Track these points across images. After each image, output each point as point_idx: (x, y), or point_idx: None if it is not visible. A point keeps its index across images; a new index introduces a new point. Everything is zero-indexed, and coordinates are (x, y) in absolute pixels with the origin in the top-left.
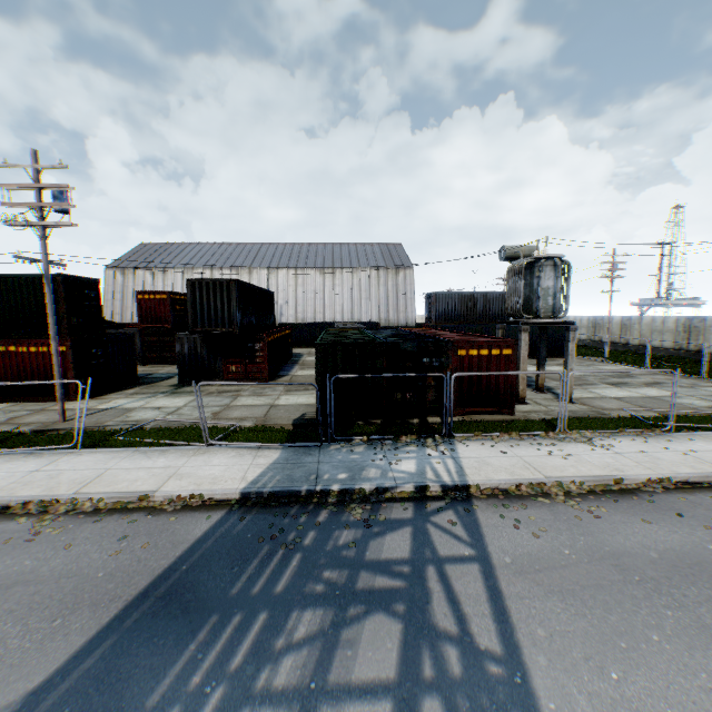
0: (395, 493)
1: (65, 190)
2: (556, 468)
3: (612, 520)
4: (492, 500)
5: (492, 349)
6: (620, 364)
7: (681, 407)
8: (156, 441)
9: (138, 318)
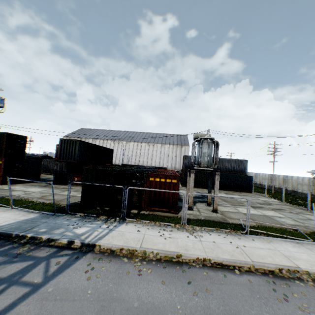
0: (57, 242)
1: (3, 99)
2: (153, 243)
3: (145, 277)
4: (99, 254)
5: (167, 179)
6: (271, 198)
7: (275, 222)
8: None
9: (55, 155)
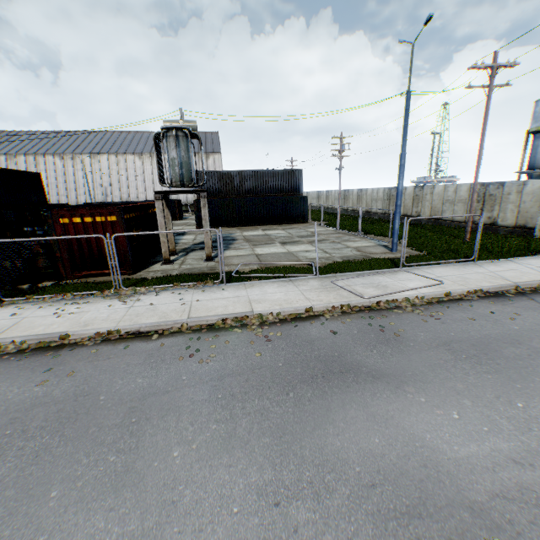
0: None
1: None
2: (29, 328)
3: None
4: None
5: (96, 217)
6: (327, 226)
7: (291, 260)
8: None
9: None
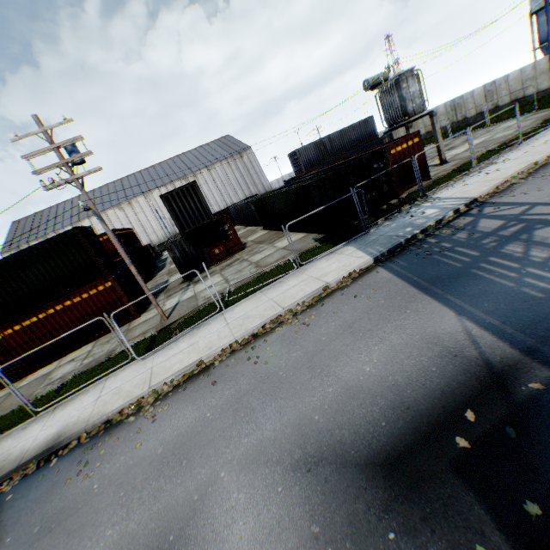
0: (445, 220)
1: (74, 143)
2: (501, 175)
3: None
4: (494, 197)
5: (408, 142)
6: (432, 144)
7: (503, 137)
8: (260, 285)
9: None
